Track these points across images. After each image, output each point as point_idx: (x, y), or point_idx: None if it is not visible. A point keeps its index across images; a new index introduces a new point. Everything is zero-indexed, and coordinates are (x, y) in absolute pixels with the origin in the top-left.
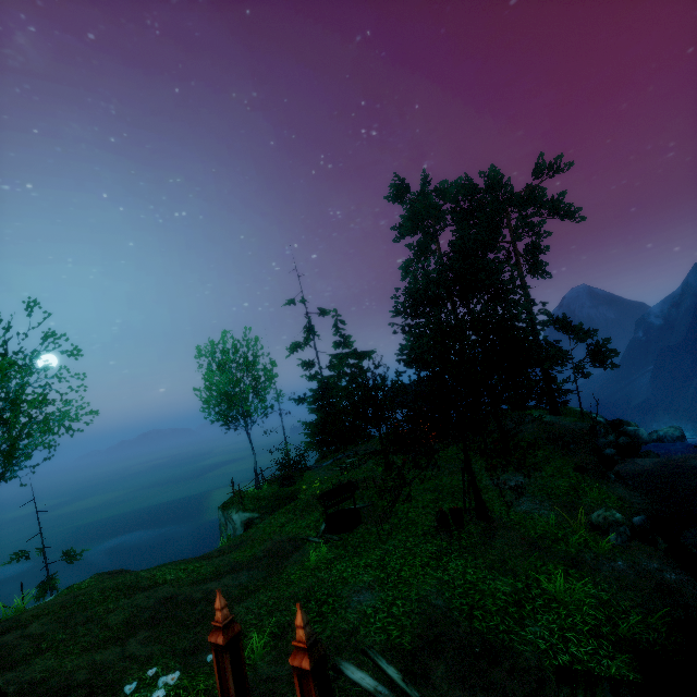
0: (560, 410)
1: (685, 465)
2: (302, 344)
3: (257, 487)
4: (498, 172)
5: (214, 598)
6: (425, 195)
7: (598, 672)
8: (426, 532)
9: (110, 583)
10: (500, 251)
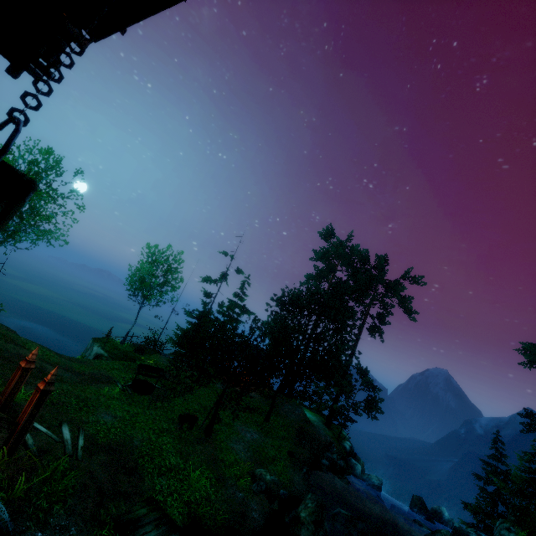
0: (334, 426)
1: (362, 502)
2: (213, 280)
3: (122, 342)
4: (383, 261)
5: (43, 371)
6: (341, 245)
7: (167, 512)
8: (173, 418)
9: (4, 331)
10: (359, 305)
